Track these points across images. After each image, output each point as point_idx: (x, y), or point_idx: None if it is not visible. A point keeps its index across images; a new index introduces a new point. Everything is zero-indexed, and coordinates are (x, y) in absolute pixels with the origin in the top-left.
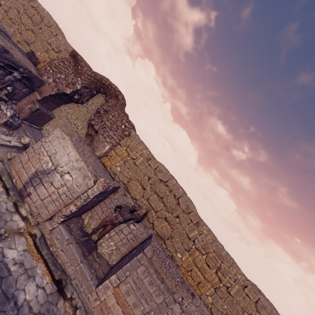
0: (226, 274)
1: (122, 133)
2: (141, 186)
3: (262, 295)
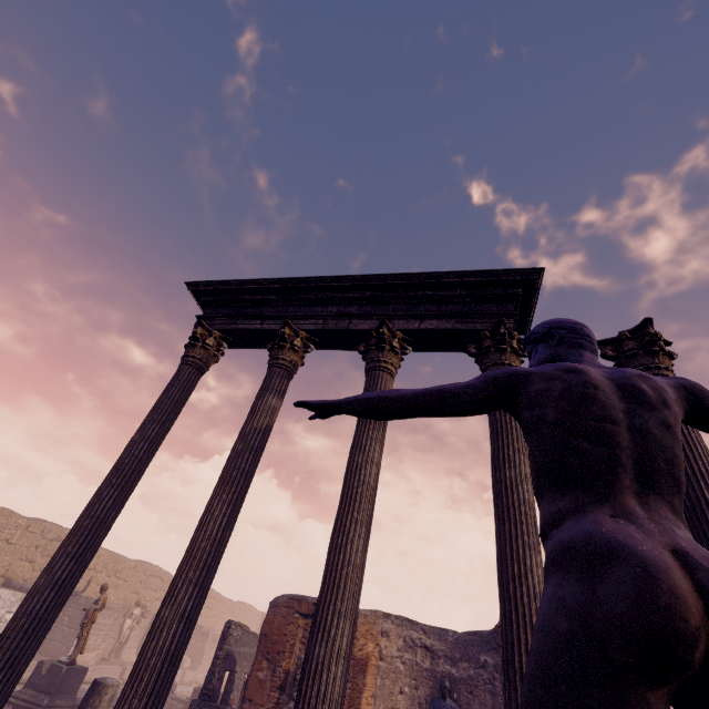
0: (123, 571)
1: None
2: (29, 562)
3: (146, 563)
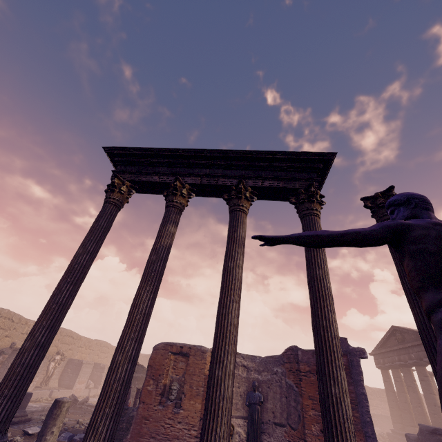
0: None
1: None
2: None
3: (62, 328)
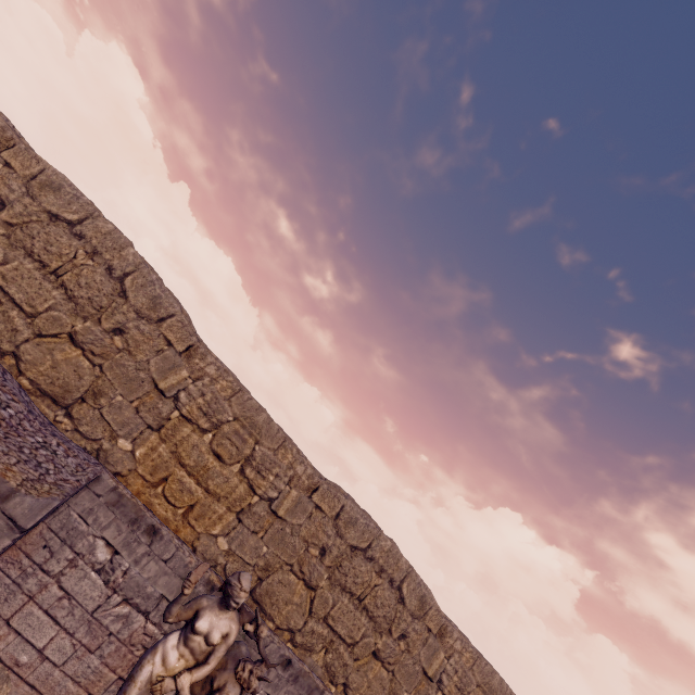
0: (267, 470)
1: None
2: None
3: (349, 499)
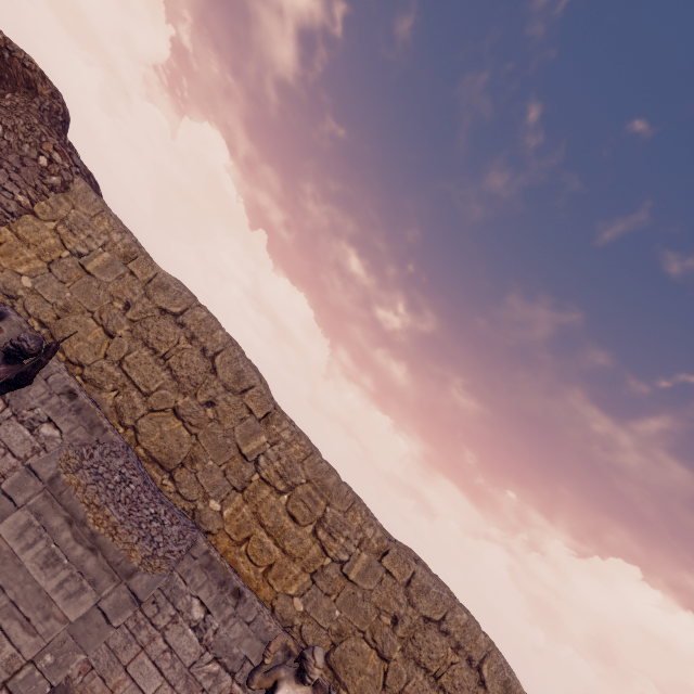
0: (338, 533)
1: (39, 179)
2: (101, 329)
3: (420, 565)
